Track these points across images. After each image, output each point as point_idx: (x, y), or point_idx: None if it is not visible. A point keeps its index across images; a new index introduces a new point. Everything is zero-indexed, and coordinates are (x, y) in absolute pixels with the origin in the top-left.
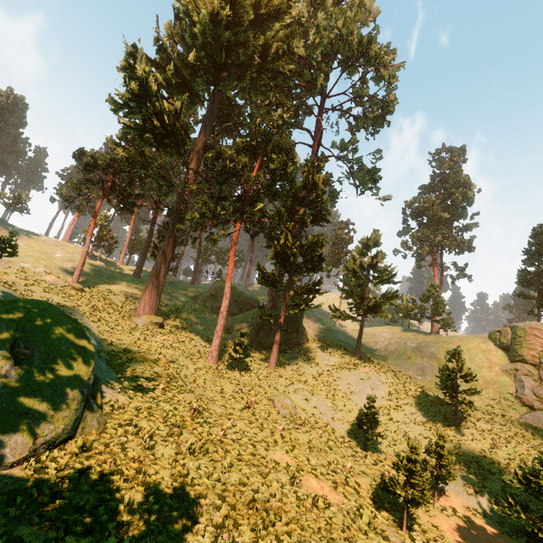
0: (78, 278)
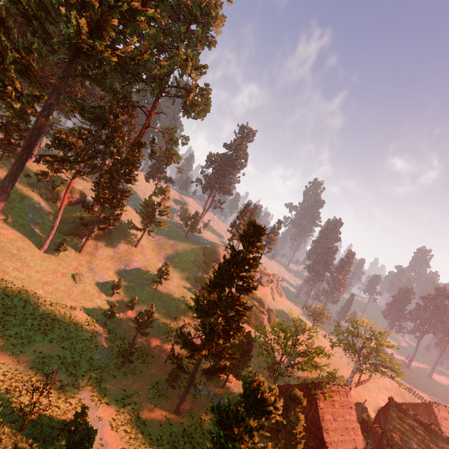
0: None
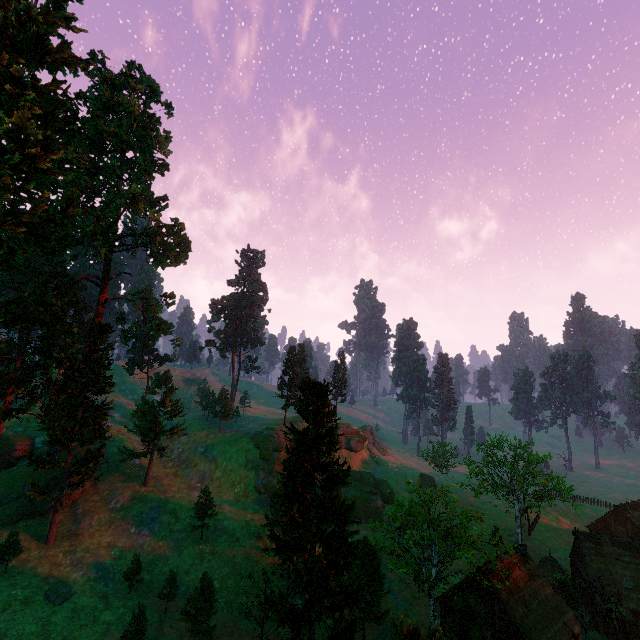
0: None
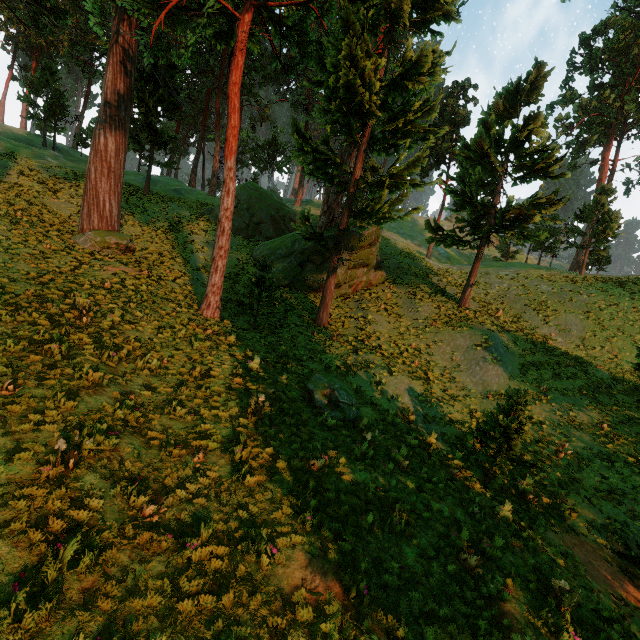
0: None
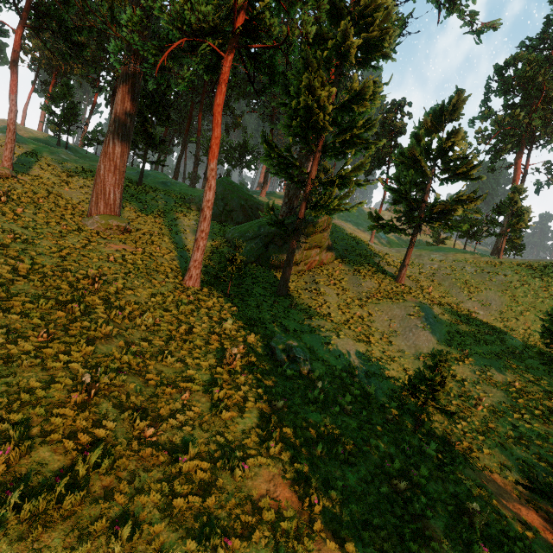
0: (10, 161)
